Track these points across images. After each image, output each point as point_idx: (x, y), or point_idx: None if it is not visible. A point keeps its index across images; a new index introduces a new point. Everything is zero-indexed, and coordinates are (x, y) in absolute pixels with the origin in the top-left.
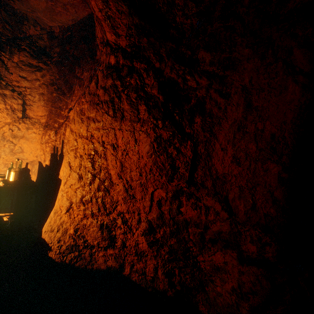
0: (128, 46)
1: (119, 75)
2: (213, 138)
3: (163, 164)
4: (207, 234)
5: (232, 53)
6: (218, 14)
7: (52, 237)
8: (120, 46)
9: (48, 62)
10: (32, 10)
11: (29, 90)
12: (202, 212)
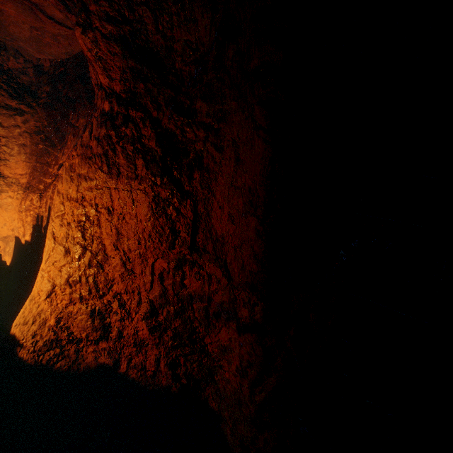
0: (123, 92)
1: (113, 124)
2: (211, 195)
3: (163, 227)
4: (211, 308)
5: (224, 105)
6: (212, 65)
7: (25, 331)
8: (115, 91)
9: (33, 103)
10: (12, 38)
11: (4, 140)
12: (206, 282)
